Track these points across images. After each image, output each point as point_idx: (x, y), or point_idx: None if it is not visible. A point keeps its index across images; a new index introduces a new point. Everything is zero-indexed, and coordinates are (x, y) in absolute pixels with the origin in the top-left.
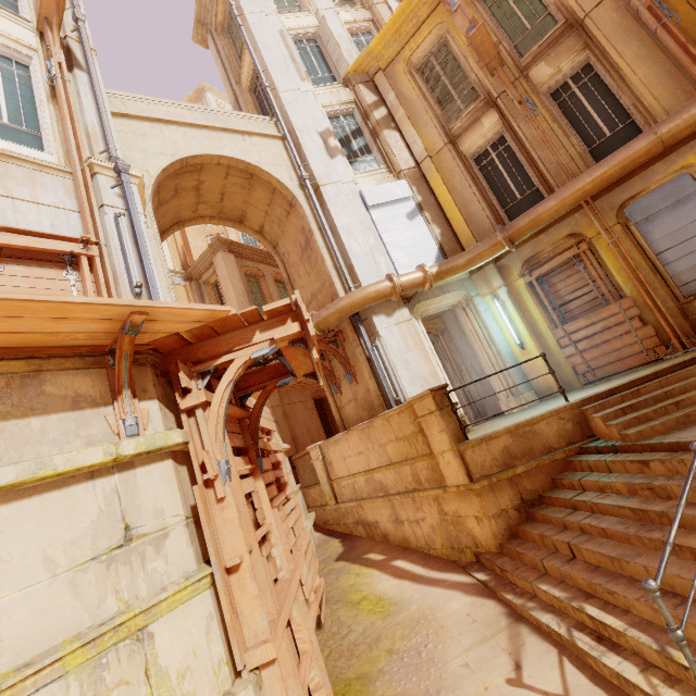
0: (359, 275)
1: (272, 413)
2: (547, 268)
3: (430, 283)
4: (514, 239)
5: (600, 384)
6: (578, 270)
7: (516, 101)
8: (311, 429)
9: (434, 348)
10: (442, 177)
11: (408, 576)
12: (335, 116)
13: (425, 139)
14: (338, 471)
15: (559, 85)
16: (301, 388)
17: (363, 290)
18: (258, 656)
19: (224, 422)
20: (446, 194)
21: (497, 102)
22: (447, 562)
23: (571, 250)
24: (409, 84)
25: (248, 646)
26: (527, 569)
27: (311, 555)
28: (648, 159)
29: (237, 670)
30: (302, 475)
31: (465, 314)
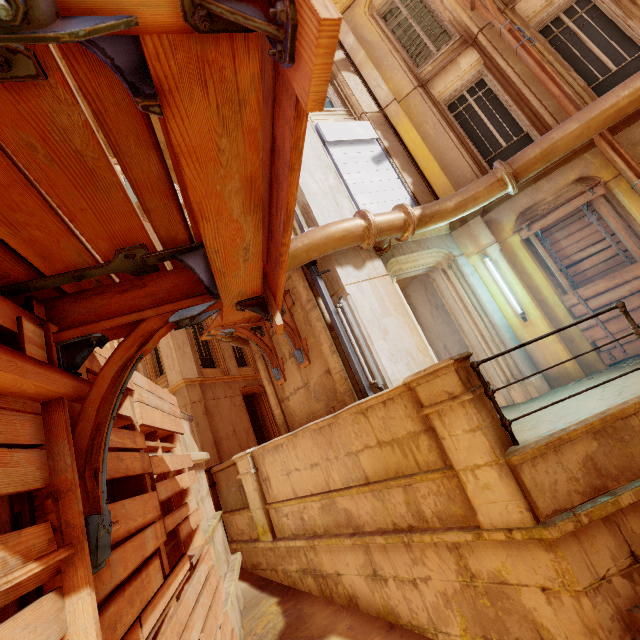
0: (316, 216)
1: (190, 411)
2: (551, 219)
3: (412, 227)
4: (519, 176)
5: None
6: (589, 222)
7: (505, 30)
8: (239, 429)
9: None
10: (410, 124)
11: None
12: None
13: (390, 83)
14: (278, 491)
15: (550, 20)
16: (229, 381)
17: (326, 228)
18: None
19: None
20: (417, 140)
21: (477, 39)
22: None
23: (583, 196)
24: (371, 26)
25: None
26: None
27: None
28: None
29: None
30: (225, 495)
31: (447, 278)
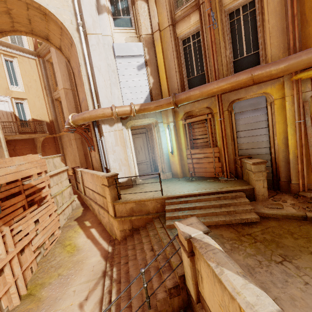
0: (100, 99)
1: (75, 142)
2: (193, 120)
3: (133, 114)
4: (178, 104)
5: (190, 183)
6: (205, 125)
7: (207, 13)
8: None
9: (145, 136)
10: (163, 47)
11: (91, 238)
12: None
13: (160, 16)
14: (86, 184)
15: (235, 9)
16: None
17: (96, 112)
18: None
19: None
20: (161, 59)
21: (201, 7)
22: (108, 235)
23: (204, 116)
24: None
25: None
26: (119, 256)
27: (53, 224)
28: (246, 86)
29: None
30: (77, 177)
31: (154, 130)
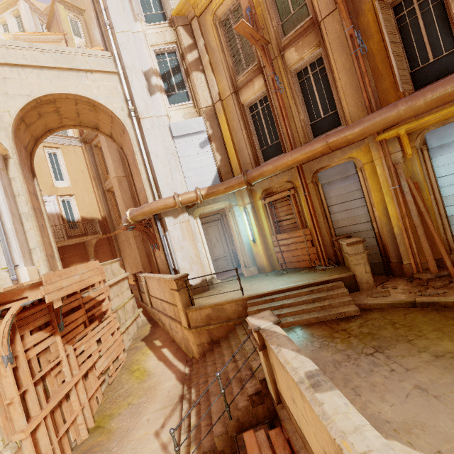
0: (160, 188)
1: (134, 240)
2: (273, 198)
3: (200, 201)
4: (251, 182)
5: (279, 277)
6: (290, 203)
7: (270, 78)
8: None
9: (220, 223)
10: (227, 117)
11: (164, 360)
12: (161, 53)
13: (220, 85)
14: (152, 292)
15: (302, 68)
16: None
17: (157, 204)
18: (17, 437)
19: (8, 336)
20: (227, 131)
21: (263, 71)
22: (184, 355)
23: (286, 192)
24: (213, 35)
25: (17, 431)
26: (198, 376)
27: (117, 345)
28: (324, 154)
29: (6, 443)
30: (141, 285)
31: (228, 215)
